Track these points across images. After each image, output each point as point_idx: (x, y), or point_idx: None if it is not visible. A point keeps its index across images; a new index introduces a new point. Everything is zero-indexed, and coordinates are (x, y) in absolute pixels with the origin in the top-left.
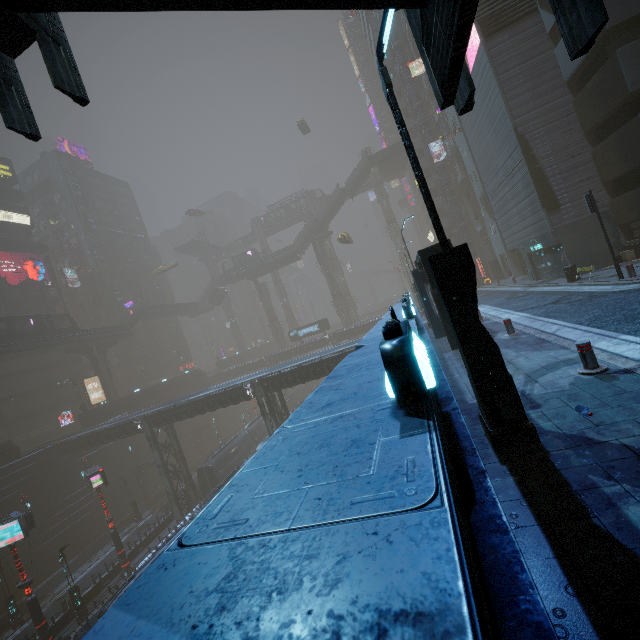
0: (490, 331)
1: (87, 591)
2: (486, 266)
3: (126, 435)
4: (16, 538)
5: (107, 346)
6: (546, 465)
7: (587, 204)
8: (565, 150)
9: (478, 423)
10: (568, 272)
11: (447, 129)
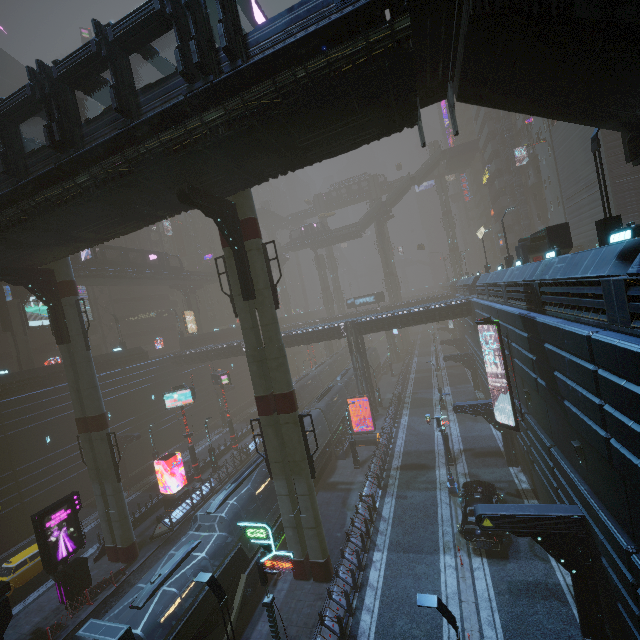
0: None
1: (206, 460)
2: None
3: (232, 355)
4: (188, 401)
5: (196, 288)
6: None
7: None
8: None
9: None
10: None
11: (529, 137)
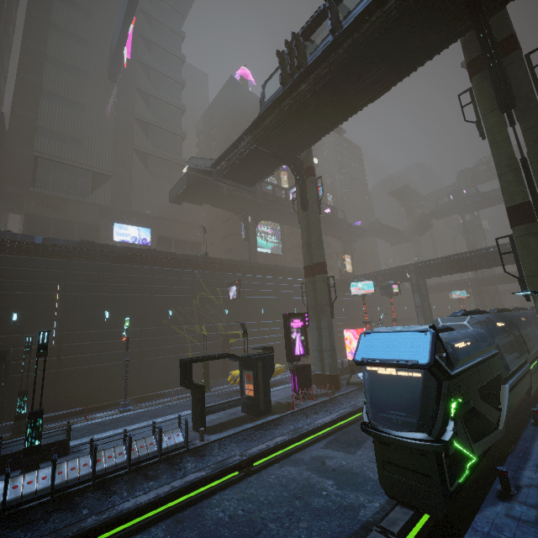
0: None
1: None
2: None
3: (393, 280)
4: (369, 291)
5: (351, 242)
6: None
7: None
8: None
9: None
10: None
11: None
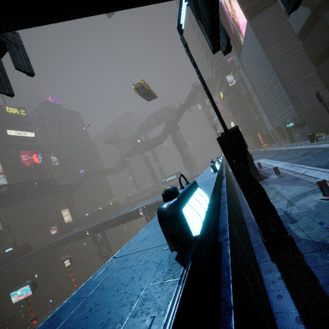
0: (266, 174)
1: None
2: (264, 137)
3: (81, 238)
4: (28, 294)
5: (72, 193)
6: (301, 264)
7: (316, 98)
8: (301, 71)
9: (258, 233)
10: (310, 137)
11: (235, 68)
